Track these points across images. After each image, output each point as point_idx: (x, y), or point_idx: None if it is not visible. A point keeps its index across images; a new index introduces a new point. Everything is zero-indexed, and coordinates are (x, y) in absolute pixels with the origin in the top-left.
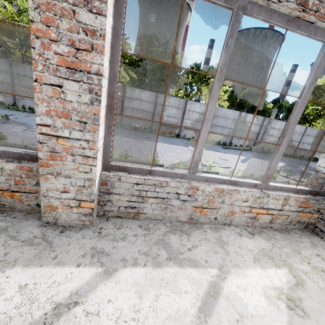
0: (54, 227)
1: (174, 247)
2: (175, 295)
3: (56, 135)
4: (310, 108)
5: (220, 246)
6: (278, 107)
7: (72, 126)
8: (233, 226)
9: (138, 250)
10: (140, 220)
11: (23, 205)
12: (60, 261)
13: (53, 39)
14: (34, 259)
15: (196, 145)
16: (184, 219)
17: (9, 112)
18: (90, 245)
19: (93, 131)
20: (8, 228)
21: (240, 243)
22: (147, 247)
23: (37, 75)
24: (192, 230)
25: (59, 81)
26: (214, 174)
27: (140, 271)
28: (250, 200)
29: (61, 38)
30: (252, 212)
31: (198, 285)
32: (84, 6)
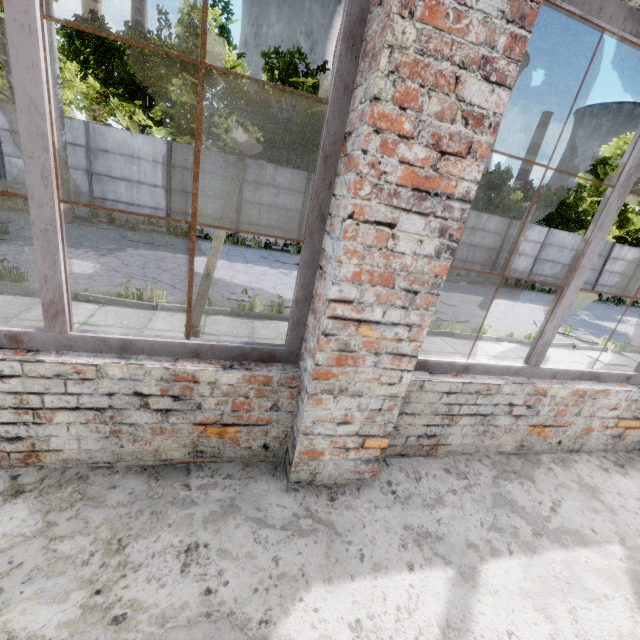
0: (312, 491)
1: (528, 508)
2: (596, 606)
3: (358, 319)
4: (588, 202)
5: (592, 497)
6: (530, 199)
7: (391, 300)
8: (584, 454)
9: (479, 522)
10: (438, 457)
11: (238, 449)
12: (375, 562)
13: (404, 134)
14: (331, 565)
15: (549, 314)
16: (508, 449)
17: (1, 216)
18: (397, 521)
19: (425, 308)
20: (237, 503)
21: (617, 487)
22: (488, 514)
23: (356, 206)
24: (530, 469)
25: (393, 215)
26: (446, 336)
27: (513, 565)
28: (621, 407)
29: (419, 131)
30: (618, 427)
31: (614, 580)
32: (478, 69)
